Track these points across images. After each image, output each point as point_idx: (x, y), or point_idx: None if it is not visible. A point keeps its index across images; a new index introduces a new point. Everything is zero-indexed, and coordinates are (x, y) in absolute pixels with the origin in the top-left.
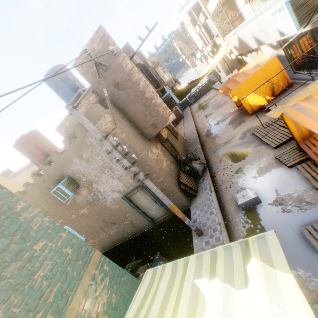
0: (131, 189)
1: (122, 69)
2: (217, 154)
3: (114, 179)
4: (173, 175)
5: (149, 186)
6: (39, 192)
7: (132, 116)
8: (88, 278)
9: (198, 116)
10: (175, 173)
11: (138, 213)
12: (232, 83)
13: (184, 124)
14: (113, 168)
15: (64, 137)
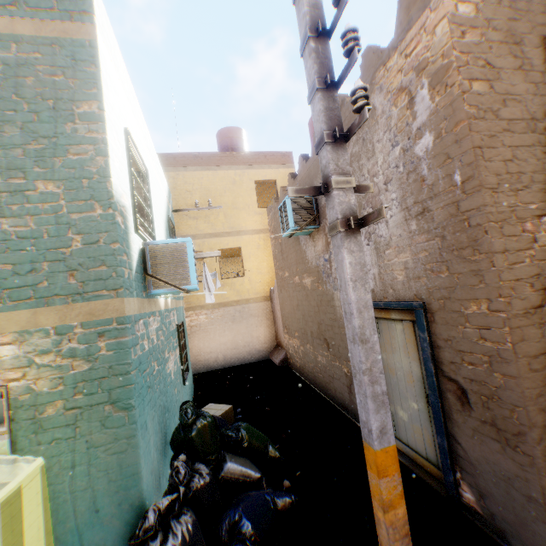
0: (389, 301)
1: None
2: None
3: (369, 245)
4: None
5: (340, 271)
6: None
7: None
8: (56, 319)
9: None
10: None
11: None
12: None
13: None
14: None
15: None
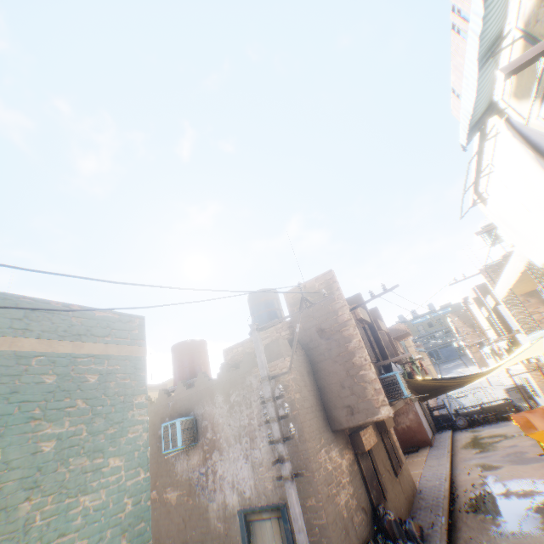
0: (262, 503)
1: (336, 316)
2: None
3: (247, 462)
4: (352, 535)
5: (290, 497)
6: (149, 418)
7: (323, 378)
8: None
9: (463, 457)
10: (359, 535)
11: None
12: (540, 416)
13: (426, 458)
14: (255, 440)
15: None
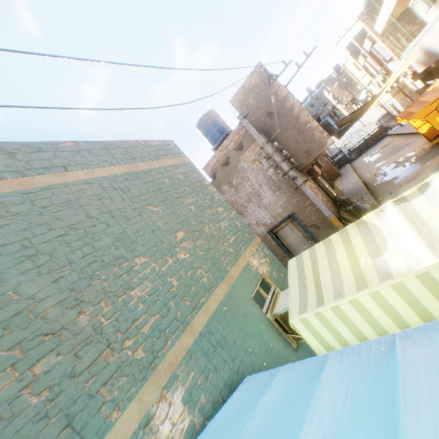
0: (279, 221)
1: (277, 97)
2: (395, 194)
3: (261, 209)
4: (331, 210)
5: (307, 192)
6: None
7: (283, 144)
8: (253, 248)
9: (363, 169)
10: (333, 210)
11: (285, 254)
12: (415, 105)
13: (341, 182)
14: (261, 195)
15: (209, 176)
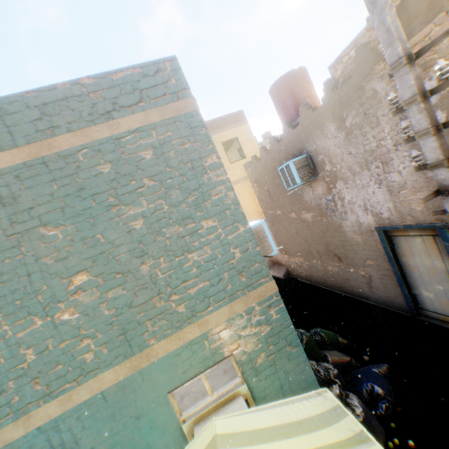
0: (406, 224)
1: None
2: None
3: (380, 188)
4: None
5: None
6: (270, 164)
7: None
8: (242, 306)
9: None
10: None
11: (392, 274)
12: None
13: None
14: (390, 164)
15: None
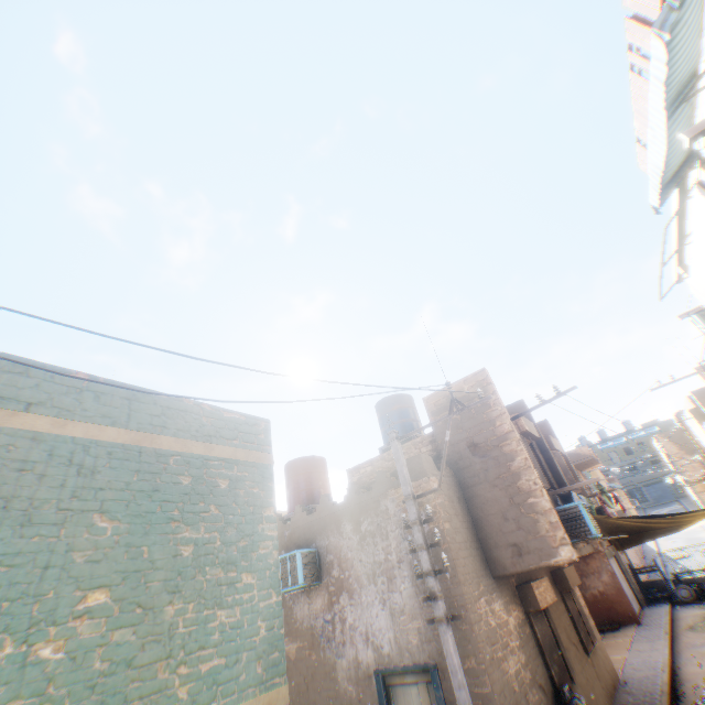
0: (405, 662)
1: (493, 427)
2: None
3: (384, 608)
4: None
5: (446, 644)
6: None
7: (479, 507)
8: None
9: (689, 641)
10: None
11: None
12: None
13: (631, 639)
14: (394, 581)
15: None
